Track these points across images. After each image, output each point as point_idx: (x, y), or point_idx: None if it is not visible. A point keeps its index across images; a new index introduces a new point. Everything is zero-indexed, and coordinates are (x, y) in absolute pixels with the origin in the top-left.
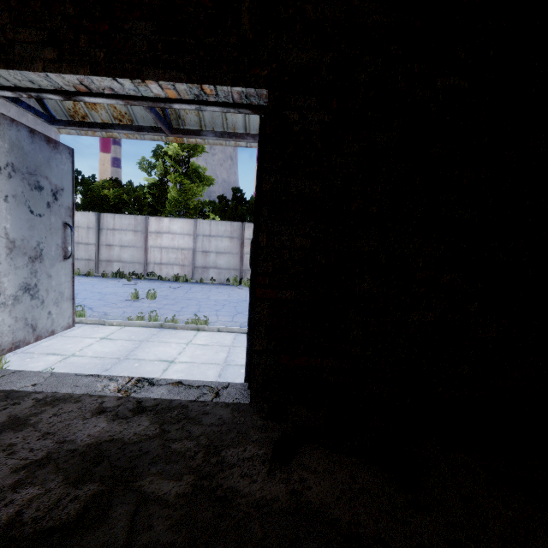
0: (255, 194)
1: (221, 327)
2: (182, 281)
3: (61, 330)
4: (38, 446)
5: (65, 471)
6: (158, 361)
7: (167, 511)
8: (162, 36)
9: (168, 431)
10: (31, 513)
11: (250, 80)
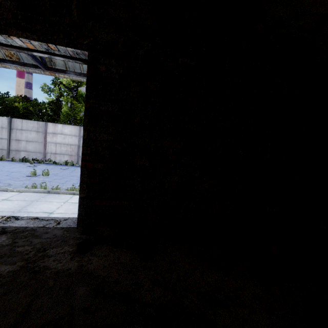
0: None
1: None
2: (70, 165)
3: None
4: None
5: None
6: (42, 213)
7: None
8: (21, 11)
9: (17, 242)
10: None
11: (77, 45)
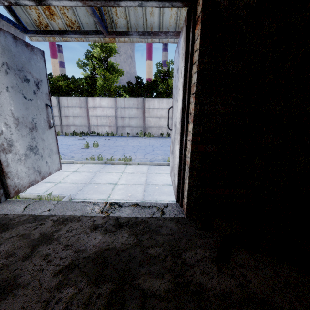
0: (184, 75)
1: (139, 162)
2: (111, 135)
3: (54, 172)
4: (64, 255)
5: (87, 274)
6: (108, 184)
7: (163, 304)
8: None
9: (142, 240)
10: (74, 309)
11: None
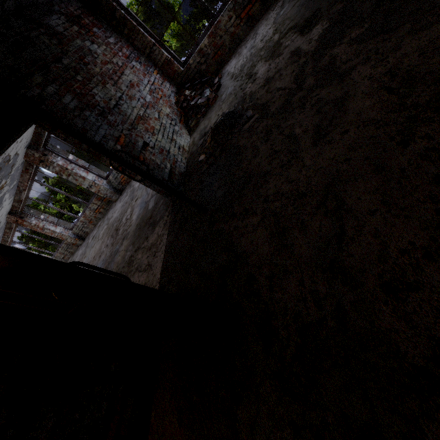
0: None
1: None
2: None
3: None
4: None
5: None
6: None
7: None
8: None
9: None
10: None
11: None
